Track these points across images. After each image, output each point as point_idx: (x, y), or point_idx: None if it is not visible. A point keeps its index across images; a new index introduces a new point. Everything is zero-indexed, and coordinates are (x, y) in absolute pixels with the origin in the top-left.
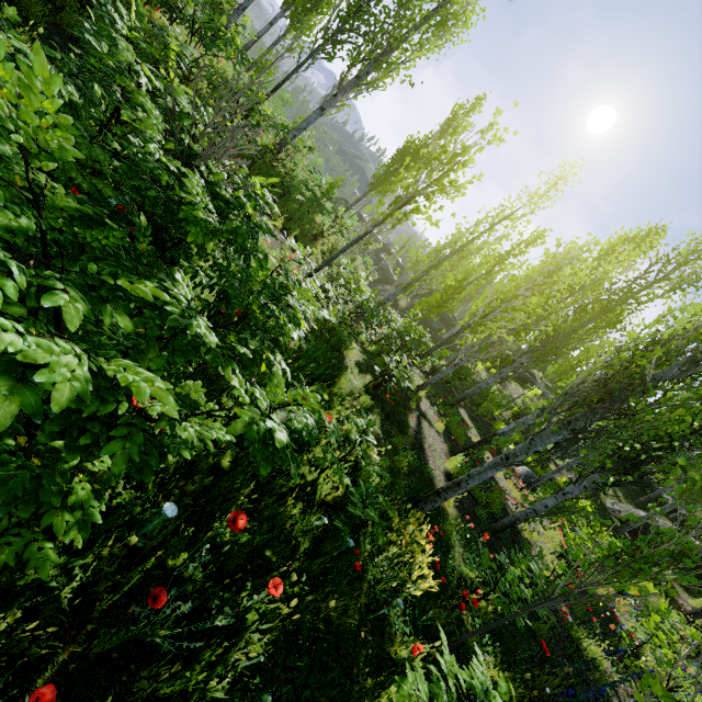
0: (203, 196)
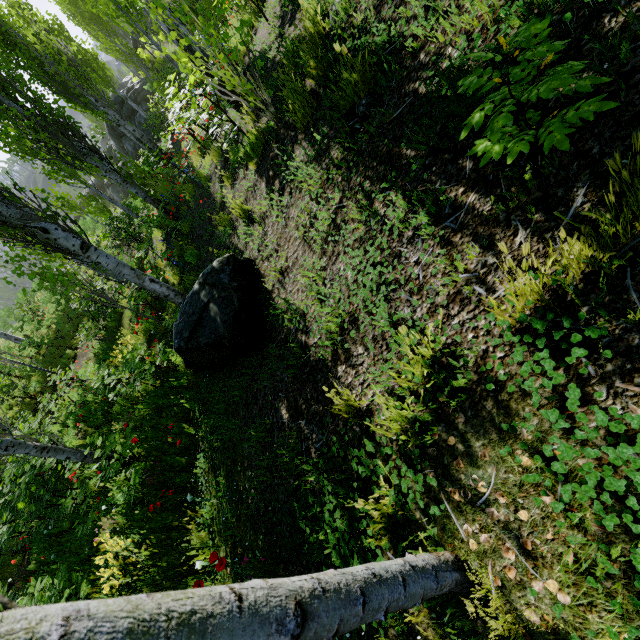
0: (10, 469)
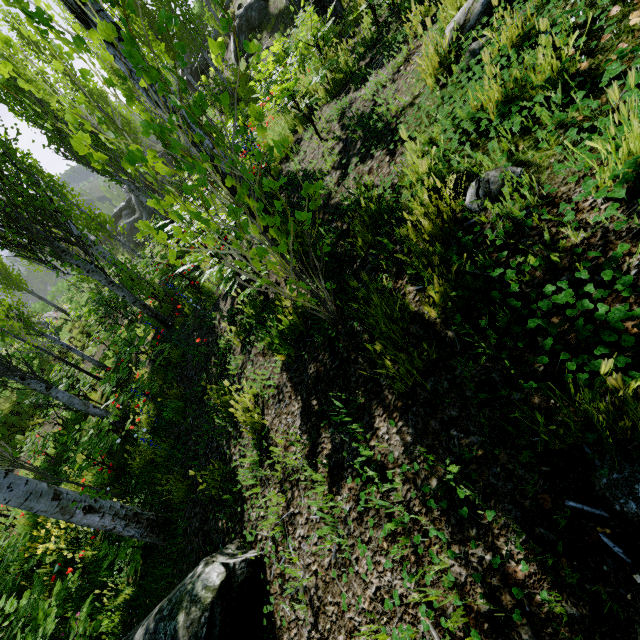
0: None
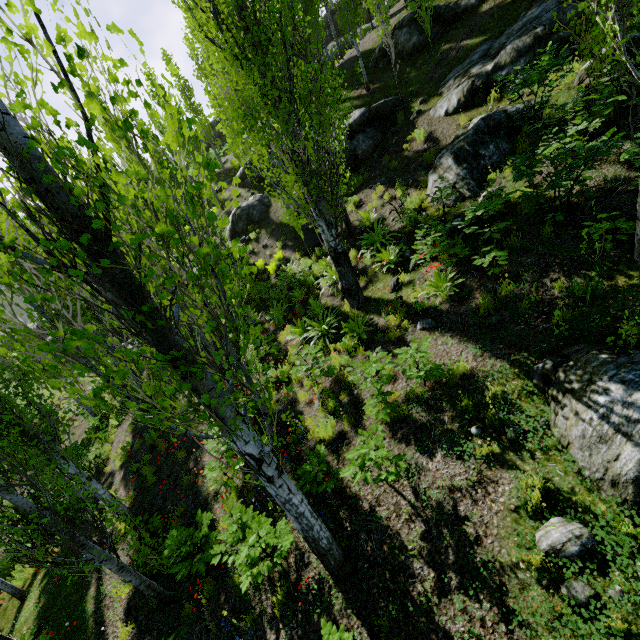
0: None
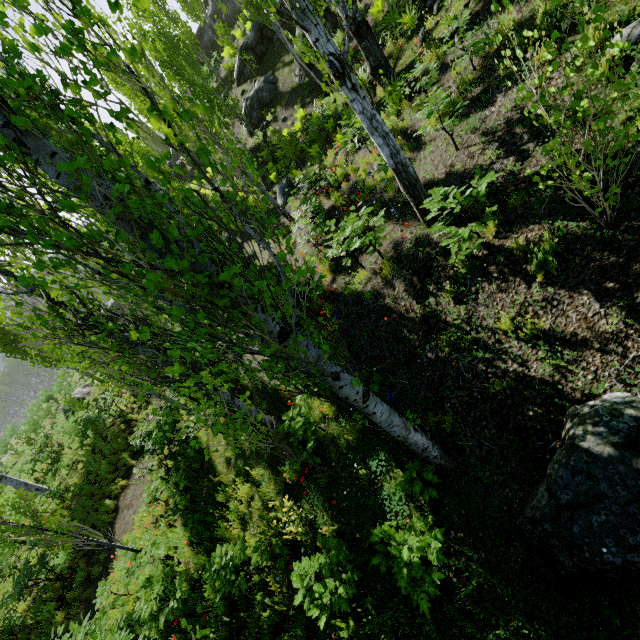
0: None
